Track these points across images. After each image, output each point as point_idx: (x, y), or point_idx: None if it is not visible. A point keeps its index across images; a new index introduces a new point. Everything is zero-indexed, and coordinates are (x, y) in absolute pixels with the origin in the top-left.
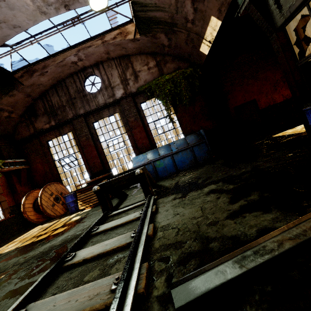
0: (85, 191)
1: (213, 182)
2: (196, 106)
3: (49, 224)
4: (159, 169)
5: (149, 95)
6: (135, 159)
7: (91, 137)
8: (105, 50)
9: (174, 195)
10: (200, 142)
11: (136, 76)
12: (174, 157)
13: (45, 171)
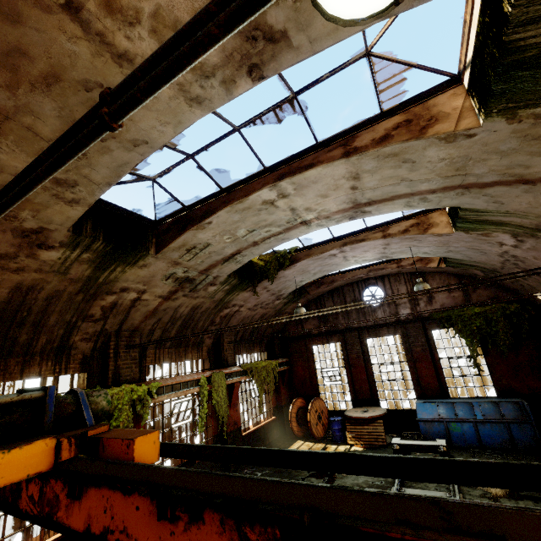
0: (355, 424)
1: (532, 498)
2: (521, 353)
3: (315, 445)
4: (453, 434)
5: (447, 326)
6: (419, 406)
7: (362, 356)
8: (398, 270)
9: (481, 490)
10: (522, 421)
11: (430, 297)
12: (478, 426)
13: (304, 377)
